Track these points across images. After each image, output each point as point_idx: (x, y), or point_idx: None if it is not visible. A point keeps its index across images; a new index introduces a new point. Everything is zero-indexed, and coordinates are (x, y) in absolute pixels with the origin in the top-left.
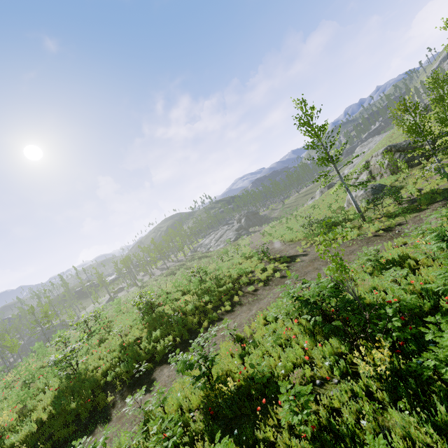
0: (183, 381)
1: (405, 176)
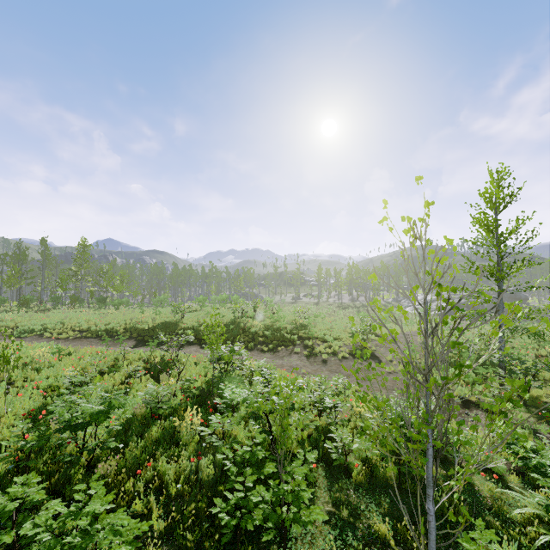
0: (176, 352)
1: None
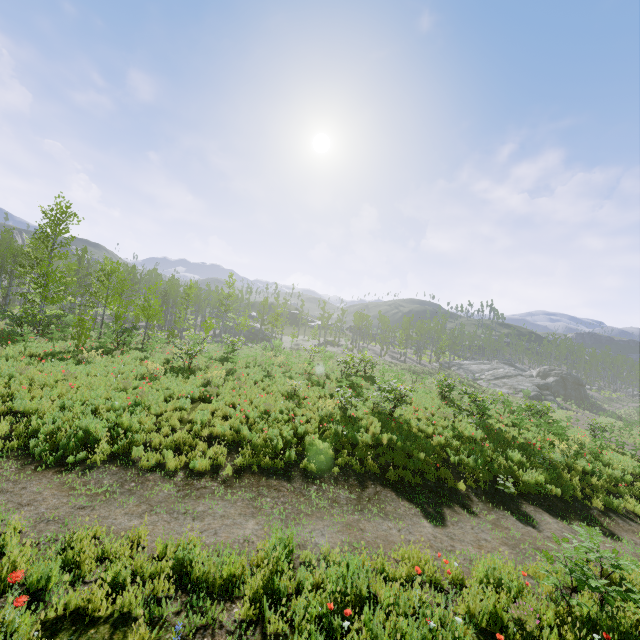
0: None
1: None
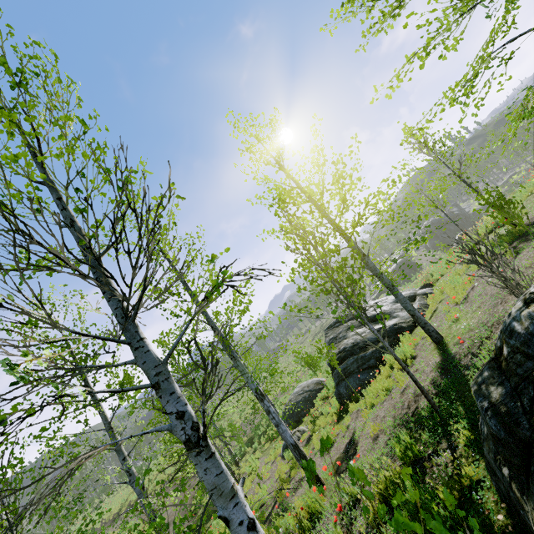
0: None
1: (318, 406)
